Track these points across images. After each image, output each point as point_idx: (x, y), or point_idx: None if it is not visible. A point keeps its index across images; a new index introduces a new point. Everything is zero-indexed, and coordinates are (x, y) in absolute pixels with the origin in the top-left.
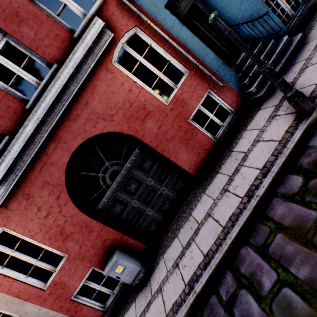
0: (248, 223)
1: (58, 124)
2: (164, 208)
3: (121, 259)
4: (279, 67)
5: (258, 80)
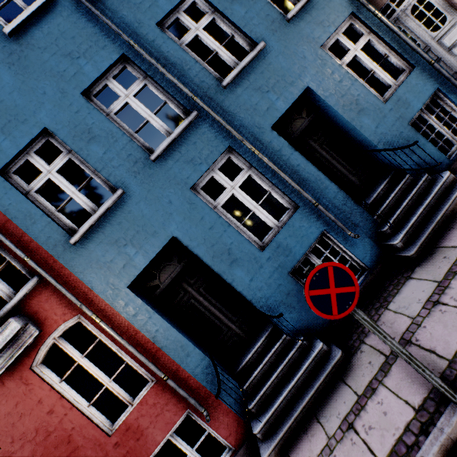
0: None
1: None
2: None
3: None
4: (297, 411)
5: (266, 419)
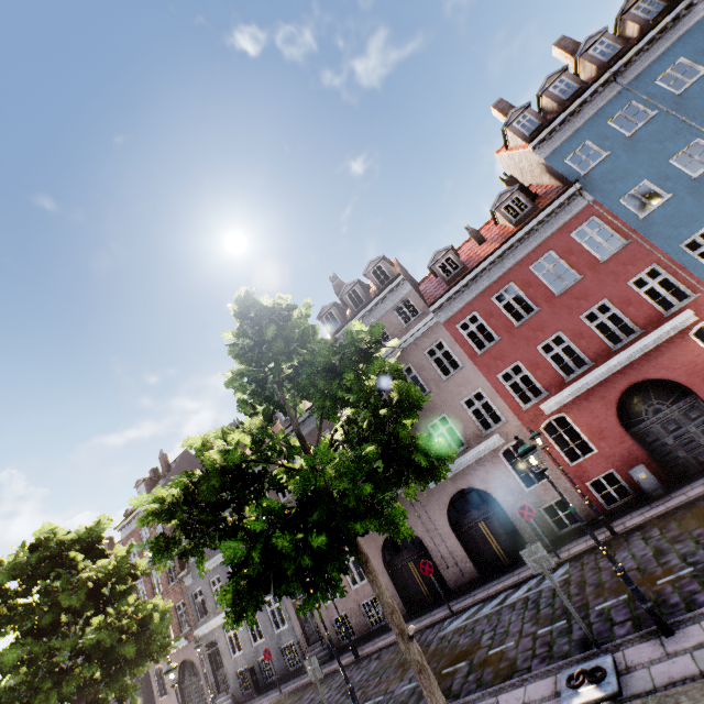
0: None
1: (628, 364)
2: (699, 457)
3: (646, 469)
4: None
5: None
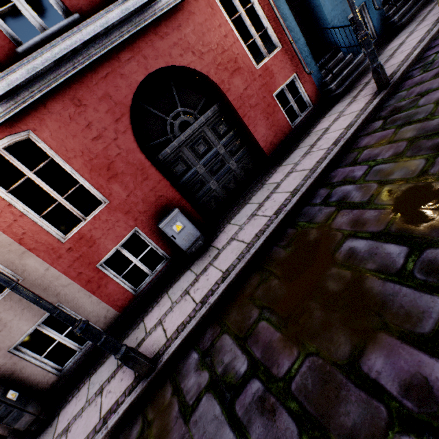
0: (336, 159)
1: (142, 33)
2: (229, 186)
3: (183, 215)
4: (355, 73)
5: (338, 80)
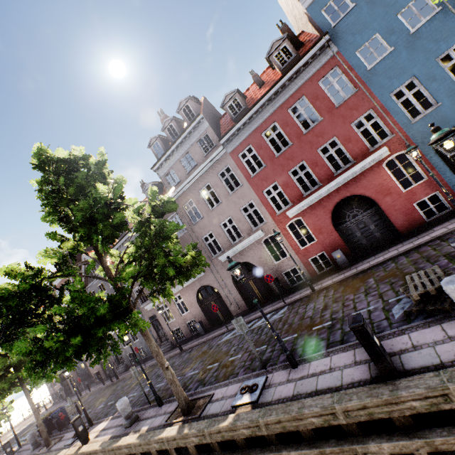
0: (409, 251)
1: (343, 185)
2: (373, 244)
3: (341, 252)
4: None
5: None
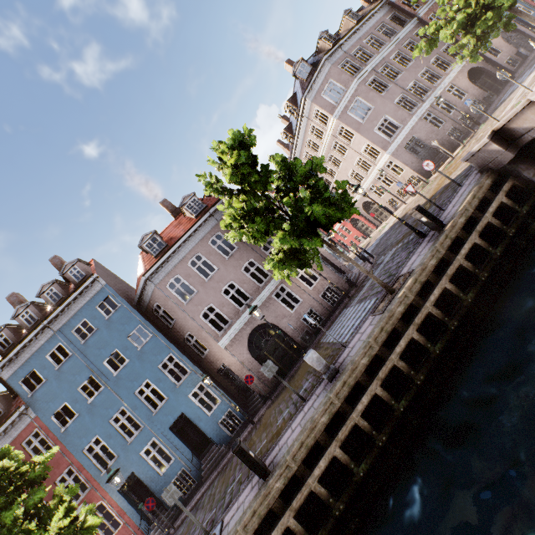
0: None
1: None
2: None
3: None
4: (161, 534)
5: None
